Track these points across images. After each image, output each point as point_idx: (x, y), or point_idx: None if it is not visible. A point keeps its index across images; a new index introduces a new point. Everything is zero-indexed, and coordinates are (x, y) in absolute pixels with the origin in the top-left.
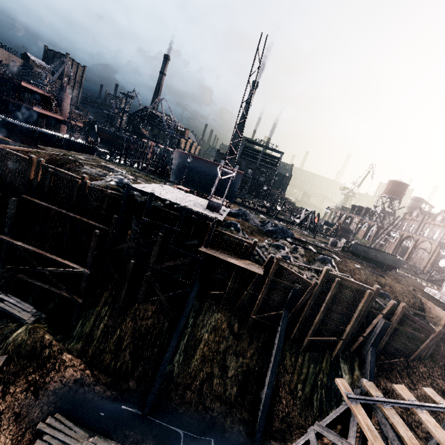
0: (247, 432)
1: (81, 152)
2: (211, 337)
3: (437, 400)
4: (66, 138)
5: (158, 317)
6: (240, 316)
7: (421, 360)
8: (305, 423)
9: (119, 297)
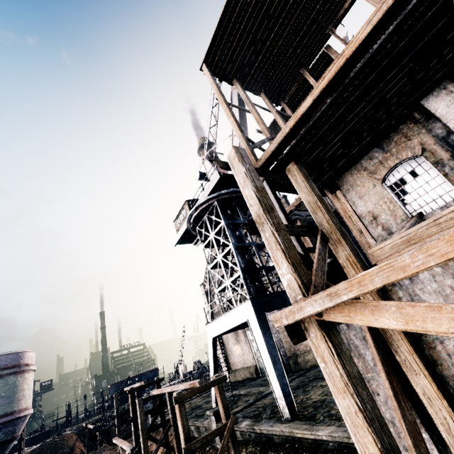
0: None
1: (41, 441)
2: None
3: None
4: (30, 437)
5: None
6: None
7: None
8: None
9: None
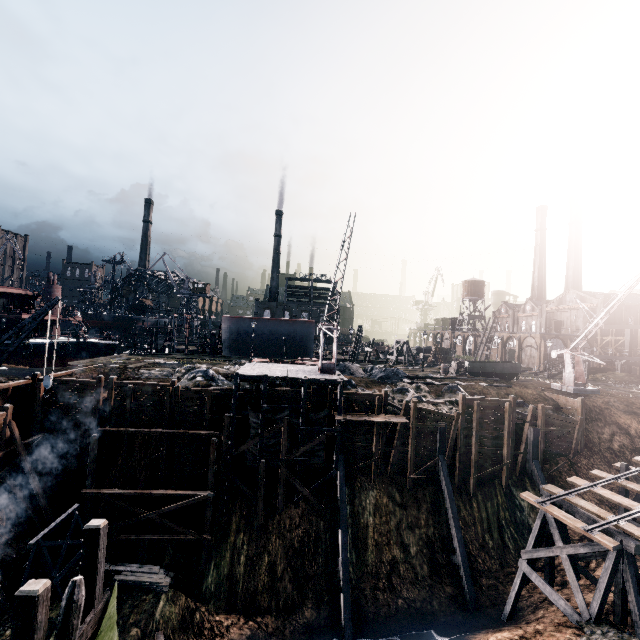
0: (460, 607)
1: (96, 355)
2: (376, 518)
3: (604, 476)
4: (74, 343)
5: (309, 520)
6: (396, 481)
7: (579, 456)
8: (510, 572)
9: (257, 513)
